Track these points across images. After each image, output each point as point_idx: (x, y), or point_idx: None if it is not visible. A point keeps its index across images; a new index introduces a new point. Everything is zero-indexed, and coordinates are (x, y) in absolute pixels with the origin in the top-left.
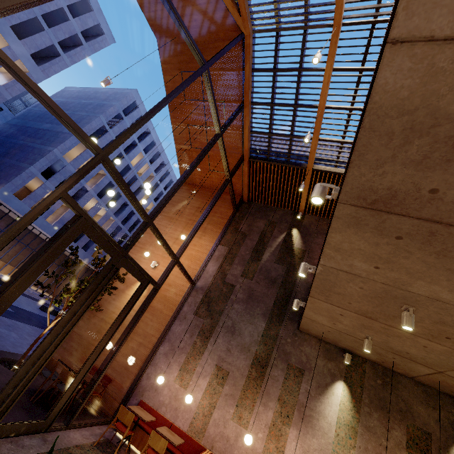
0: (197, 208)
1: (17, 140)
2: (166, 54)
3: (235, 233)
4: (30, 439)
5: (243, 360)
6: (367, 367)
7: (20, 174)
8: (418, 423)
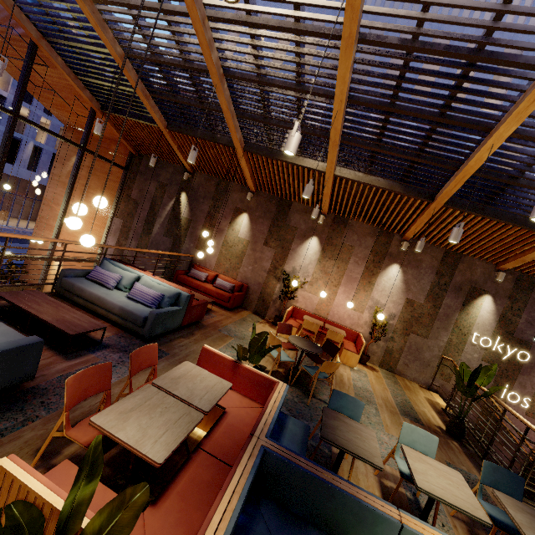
0: (88, 167)
1: None
2: None
3: (127, 202)
4: None
5: None
6: None
7: None
8: None
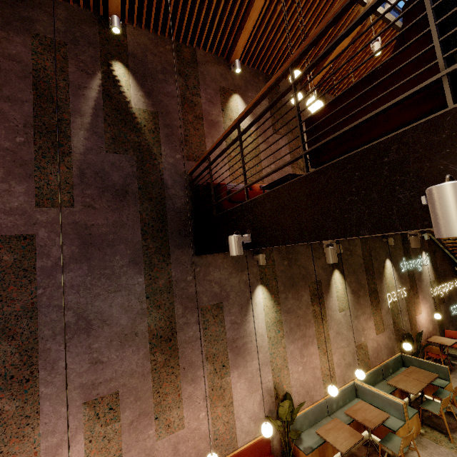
0: None
1: None
2: None
3: None
4: None
5: (133, 355)
6: (274, 255)
7: None
8: (314, 279)
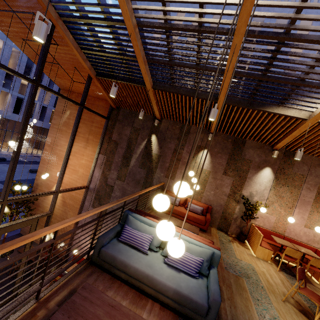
0: None
1: None
2: None
3: (109, 142)
4: (6, 307)
5: None
6: None
7: None
8: None
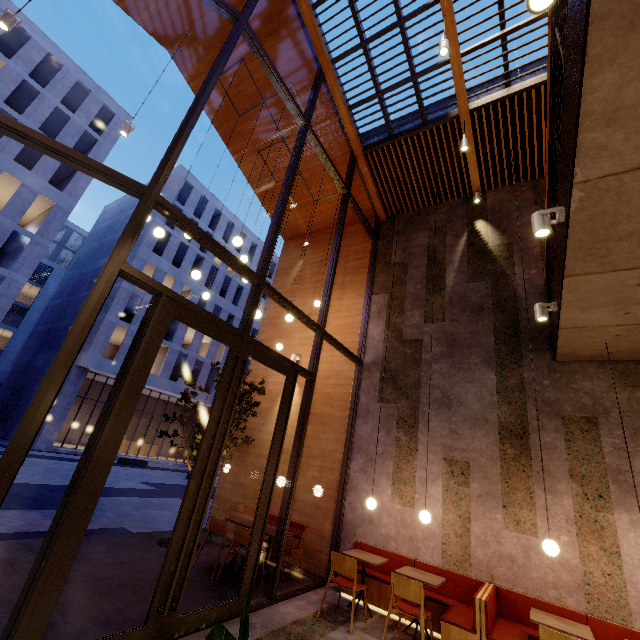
0: (320, 262)
1: (80, 293)
2: (188, 66)
3: (388, 270)
4: (229, 627)
5: (483, 437)
6: None
7: (99, 330)
8: None
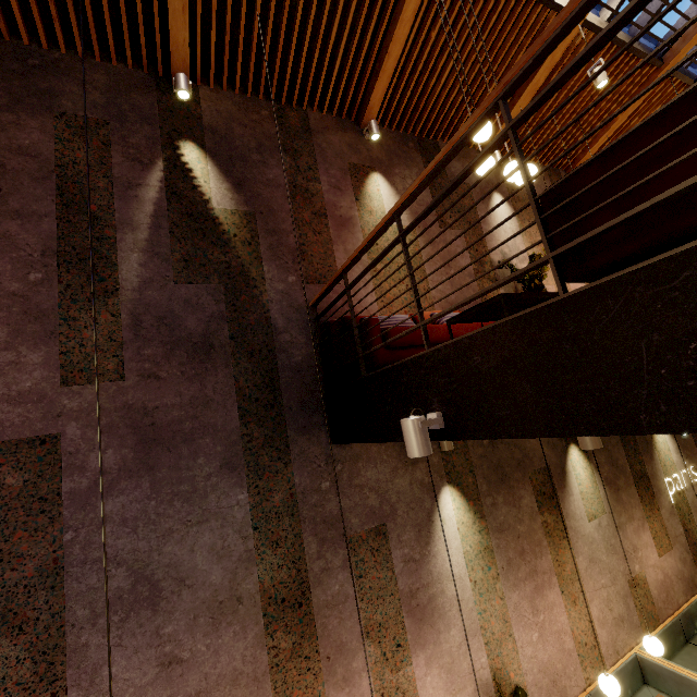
0: None
1: None
2: None
3: None
4: None
5: (236, 640)
6: None
7: None
8: (537, 465)
